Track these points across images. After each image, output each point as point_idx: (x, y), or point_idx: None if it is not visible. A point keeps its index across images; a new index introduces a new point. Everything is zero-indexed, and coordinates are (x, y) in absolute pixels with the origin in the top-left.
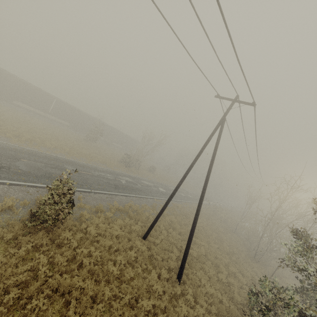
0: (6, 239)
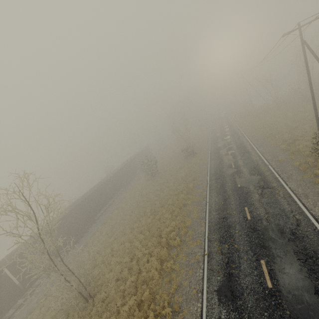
0: None
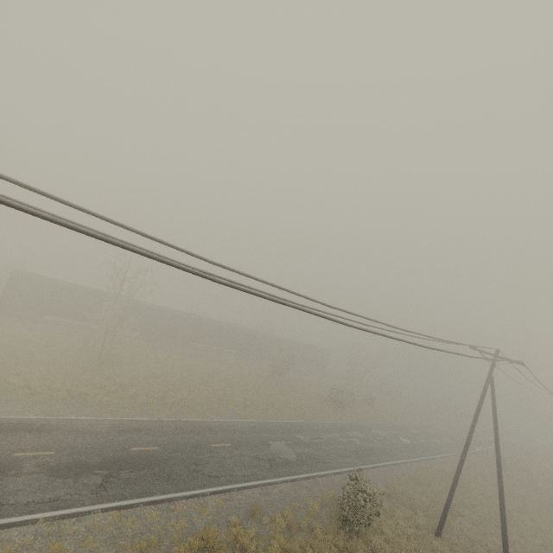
0: (339, 546)
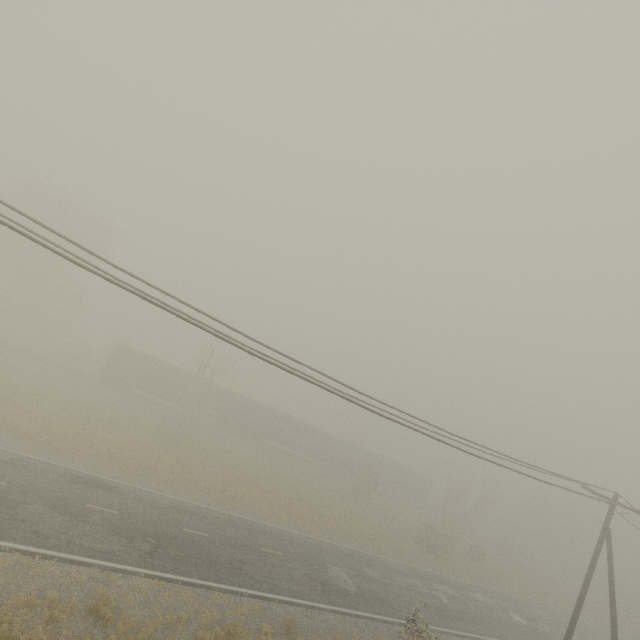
0: None
